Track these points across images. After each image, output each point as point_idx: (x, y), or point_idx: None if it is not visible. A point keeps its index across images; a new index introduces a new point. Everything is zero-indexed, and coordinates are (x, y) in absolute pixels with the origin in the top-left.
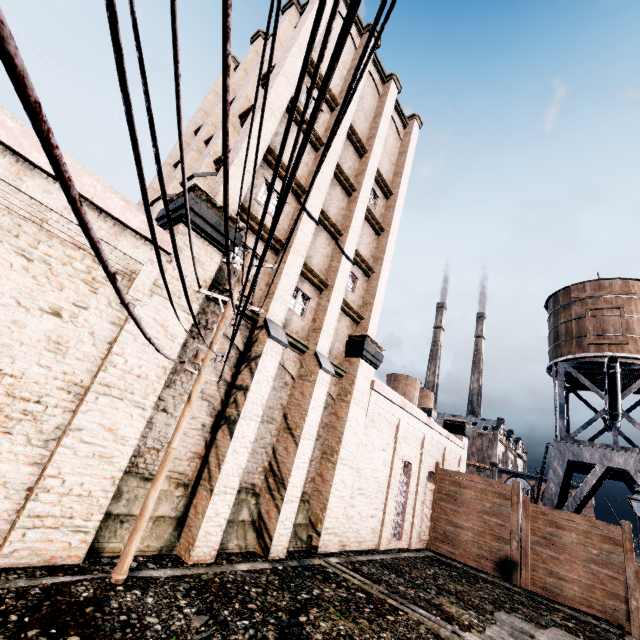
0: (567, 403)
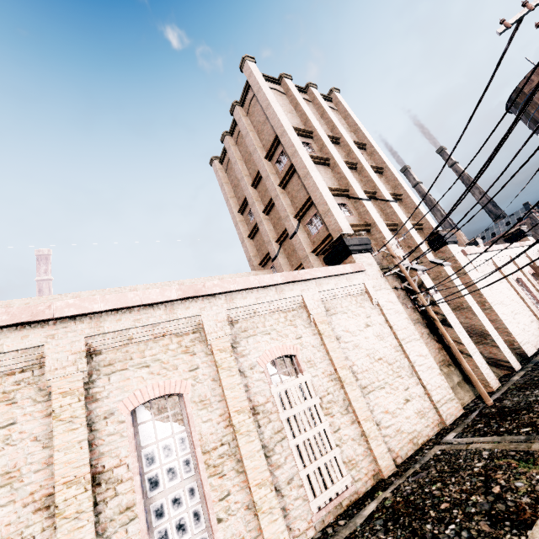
0: None
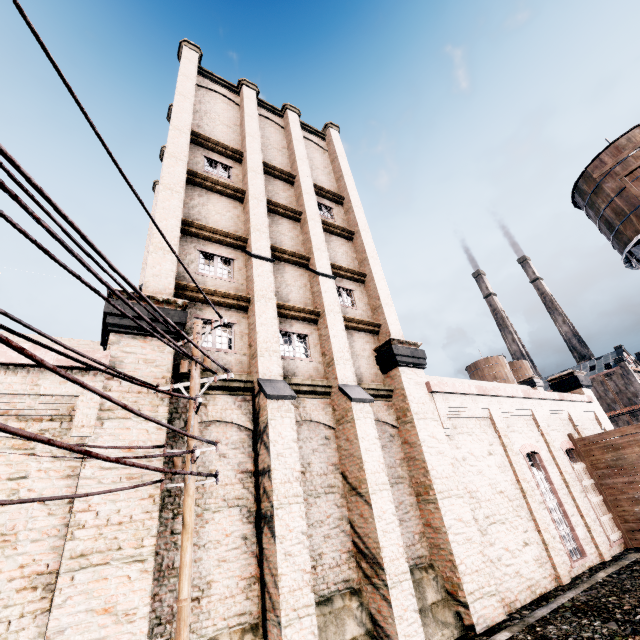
0: None
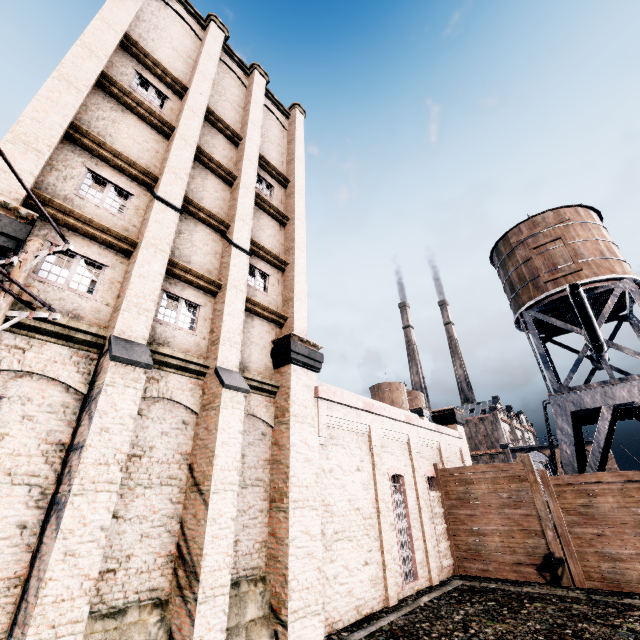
0: (548, 354)
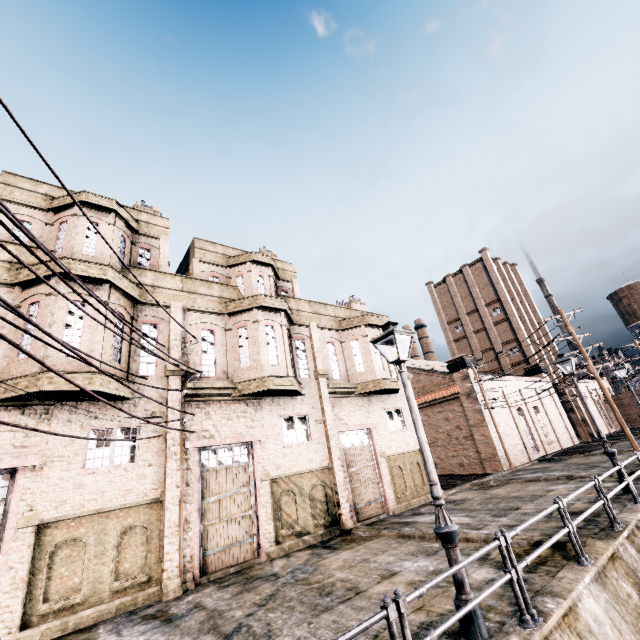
0: None
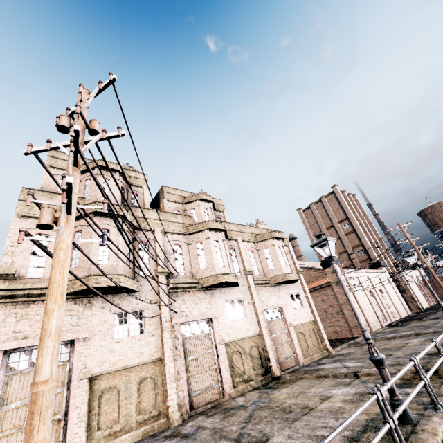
0: None
